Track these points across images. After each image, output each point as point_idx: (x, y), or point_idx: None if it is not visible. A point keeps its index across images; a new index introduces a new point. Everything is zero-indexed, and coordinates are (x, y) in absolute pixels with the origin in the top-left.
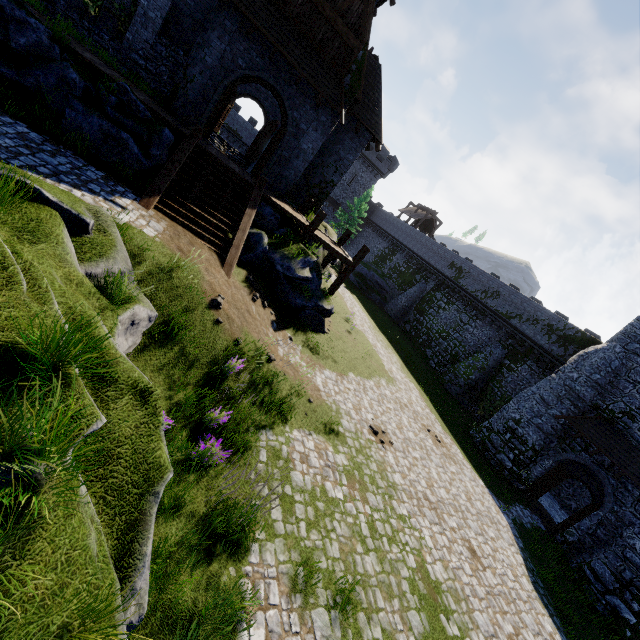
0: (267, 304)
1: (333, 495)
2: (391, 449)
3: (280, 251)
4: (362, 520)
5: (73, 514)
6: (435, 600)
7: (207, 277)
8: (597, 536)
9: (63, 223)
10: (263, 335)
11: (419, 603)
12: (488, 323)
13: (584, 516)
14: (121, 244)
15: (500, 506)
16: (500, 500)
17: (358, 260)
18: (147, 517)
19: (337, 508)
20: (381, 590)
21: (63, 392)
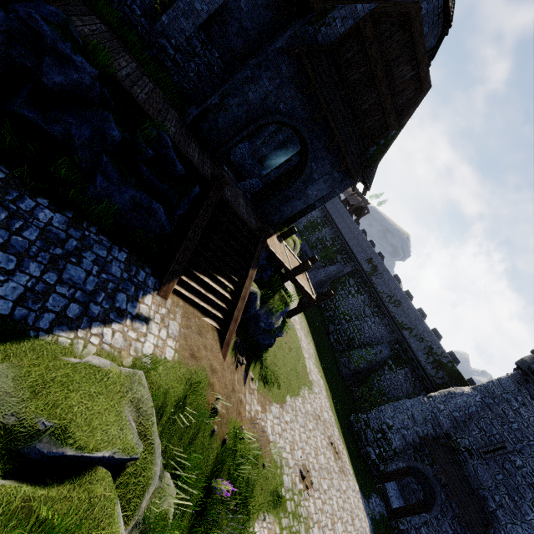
0: (242, 354)
1: None
2: (312, 492)
3: (266, 306)
4: None
5: None
6: None
7: (211, 379)
8: (420, 531)
9: (116, 495)
10: (239, 405)
11: None
12: (385, 324)
13: (415, 512)
14: (156, 432)
15: (365, 507)
16: (365, 498)
17: (321, 300)
18: None
19: None
20: None
21: None
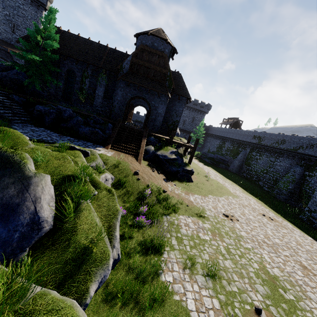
0: (160, 172)
1: (203, 238)
2: (238, 222)
3: (159, 151)
4: (221, 248)
5: (91, 213)
6: (274, 283)
7: (131, 165)
8: None
9: (81, 153)
10: (160, 183)
11: (262, 282)
12: (286, 157)
13: None
14: (99, 157)
15: None
16: None
17: (196, 145)
18: (115, 224)
19: (206, 242)
20: (236, 274)
21: (85, 184)
